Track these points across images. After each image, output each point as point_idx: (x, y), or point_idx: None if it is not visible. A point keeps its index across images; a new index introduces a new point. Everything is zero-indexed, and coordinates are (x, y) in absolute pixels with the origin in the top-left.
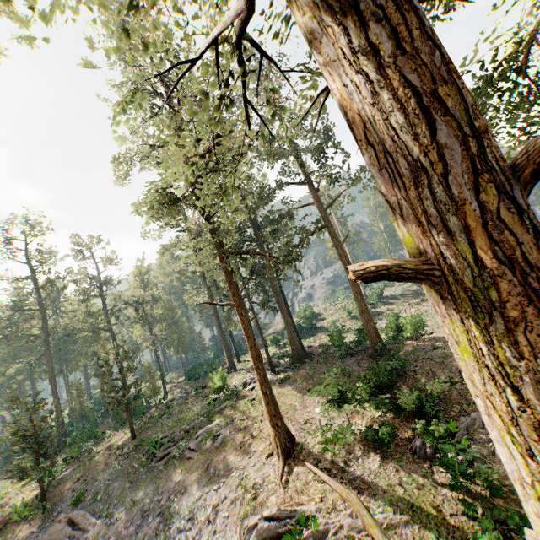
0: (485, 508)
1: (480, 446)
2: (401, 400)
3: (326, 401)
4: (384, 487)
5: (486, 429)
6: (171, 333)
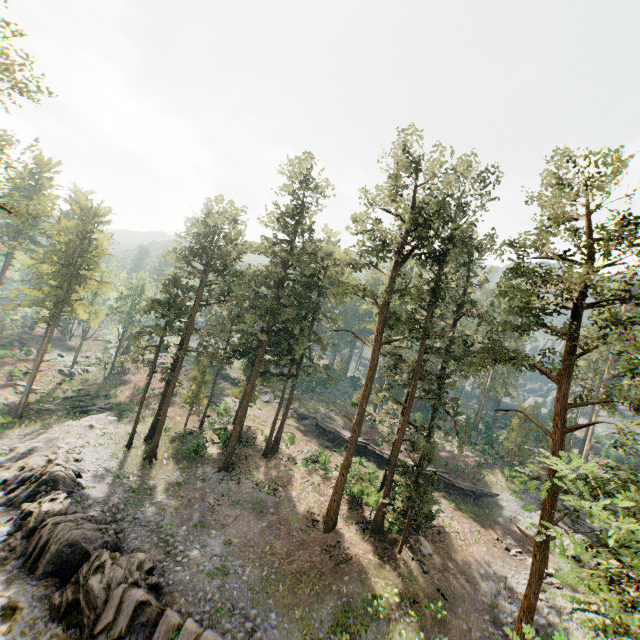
0: None
1: None
2: None
3: None
4: None
5: None
6: None
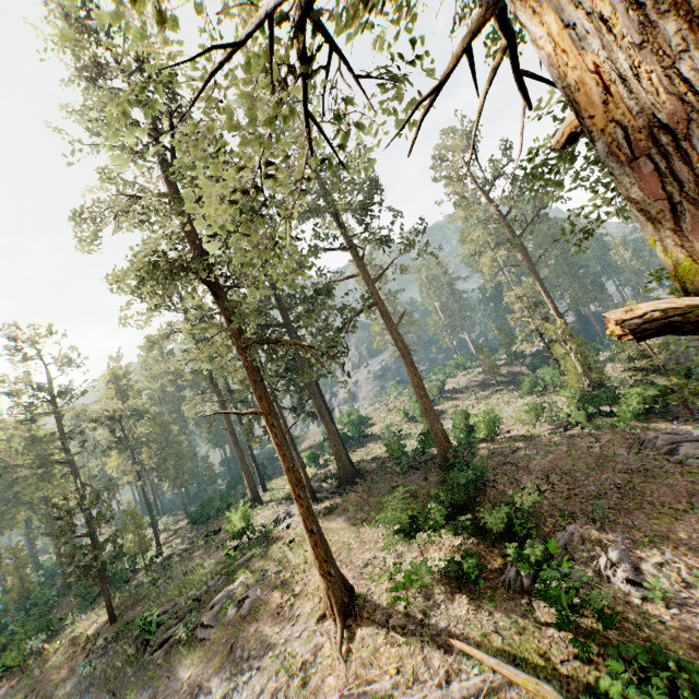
0: (601, 646)
1: (583, 567)
2: (485, 520)
3: (392, 532)
4: (477, 638)
5: (587, 545)
6: (165, 460)
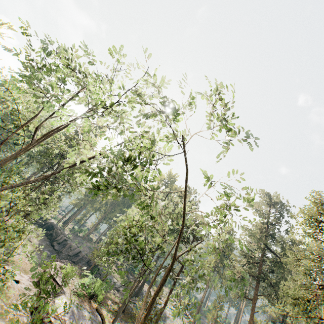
0: None
1: None
2: None
3: None
4: None
5: None
6: None
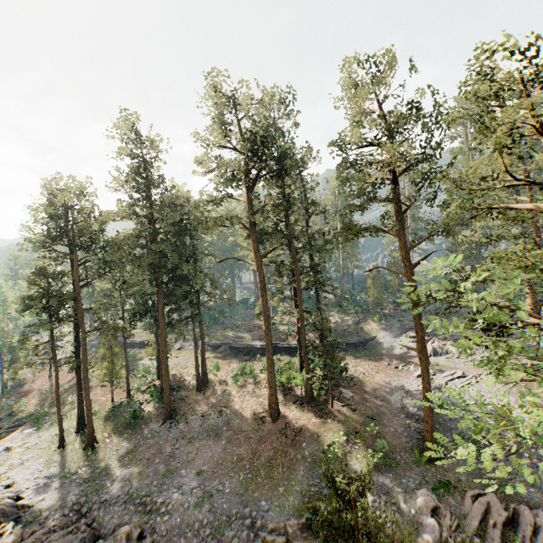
0: None
1: None
2: None
3: None
4: None
5: None
6: None
